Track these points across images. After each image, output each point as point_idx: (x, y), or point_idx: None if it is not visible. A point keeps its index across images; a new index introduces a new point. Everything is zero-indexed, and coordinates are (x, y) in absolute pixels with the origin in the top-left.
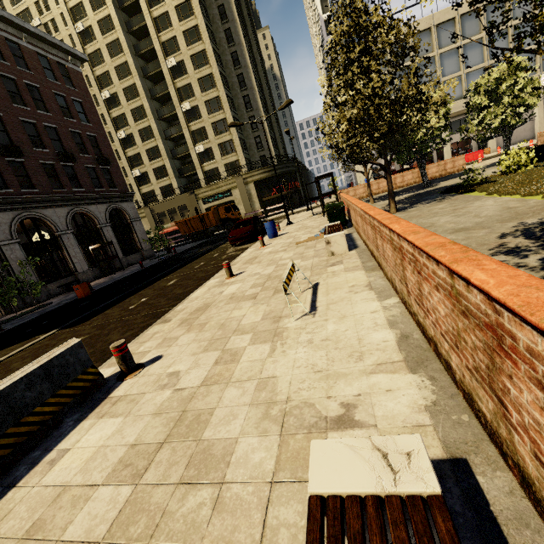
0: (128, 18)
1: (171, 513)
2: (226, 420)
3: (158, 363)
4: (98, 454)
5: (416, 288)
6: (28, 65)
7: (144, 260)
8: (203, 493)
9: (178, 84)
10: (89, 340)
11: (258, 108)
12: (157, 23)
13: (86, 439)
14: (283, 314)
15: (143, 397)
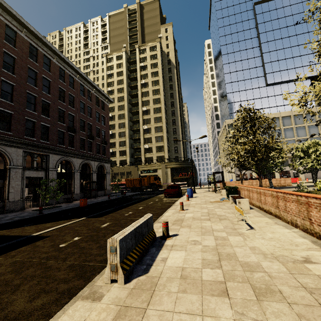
0: (130, 90)
1: (250, 277)
2: (246, 256)
3: (179, 236)
4: (186, 260)
5: (320, 218)
6: (91, 100)
7: (105, 195)
8: (260, 273)
9: (144, 117)
10: (116, 224)
11: (179, 134)
12: (143, 94)
13: (172, 255)
14: (236, 228)
15: (186, 246)
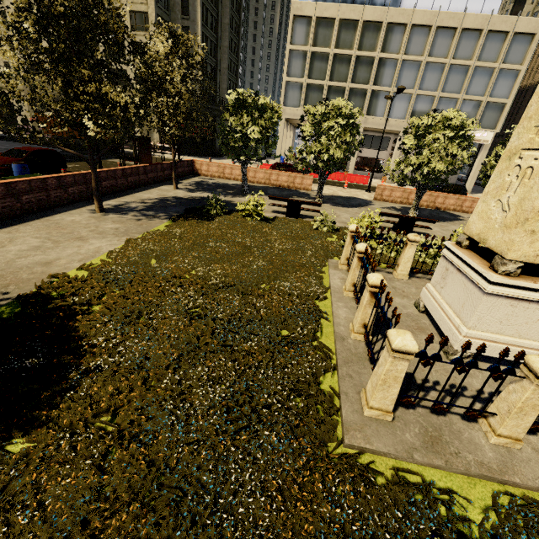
0: None
1: None
2: None
3: None
4: None
5: None
6: None
7: None
8: None
9: None
10: None
11: (196, 20)
12: None
13: None
14: None
15: None
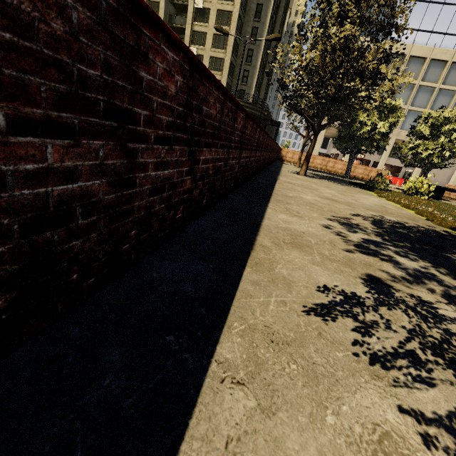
0: None
1: None
2: None
3: None
4: None
5: None
6: None
7: None
8: None
9: None
10: None
11: (260, 45)
12: None
13: None
14: None
15: None
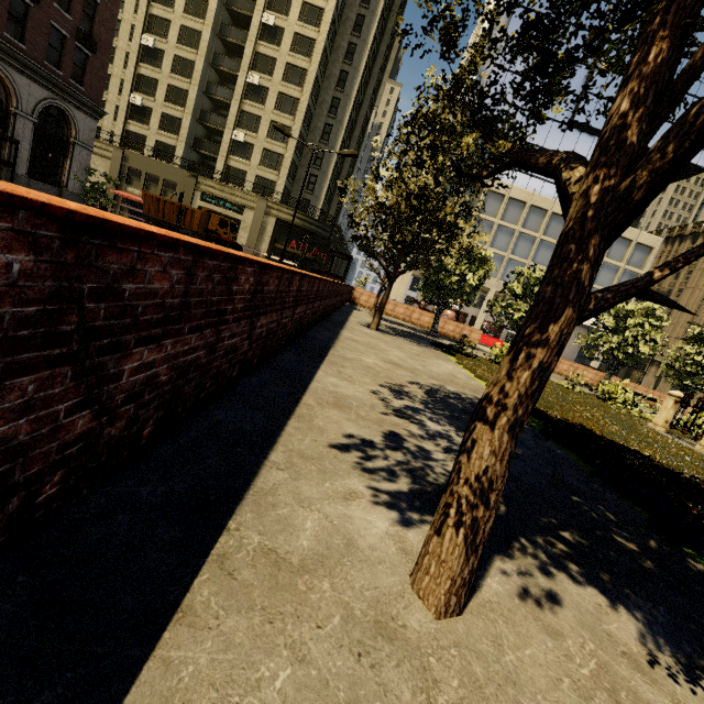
0: None
1: None
2: None
3: None
4: None
5: None
6: None
7: None
8: None
9: (262, 48)
10: None
11: (335, 148)
12: None
13: None
14: None
15: None
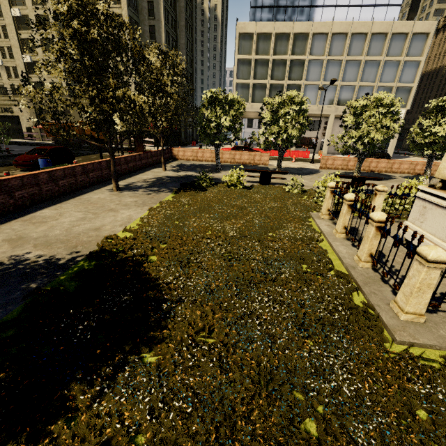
0: None
1: None
2: None
3: None
4: None
5: None
6: None
7: None
8: None
9: None
10: None
11: (161, 42)
12: None
13: None
14: None
15: None
